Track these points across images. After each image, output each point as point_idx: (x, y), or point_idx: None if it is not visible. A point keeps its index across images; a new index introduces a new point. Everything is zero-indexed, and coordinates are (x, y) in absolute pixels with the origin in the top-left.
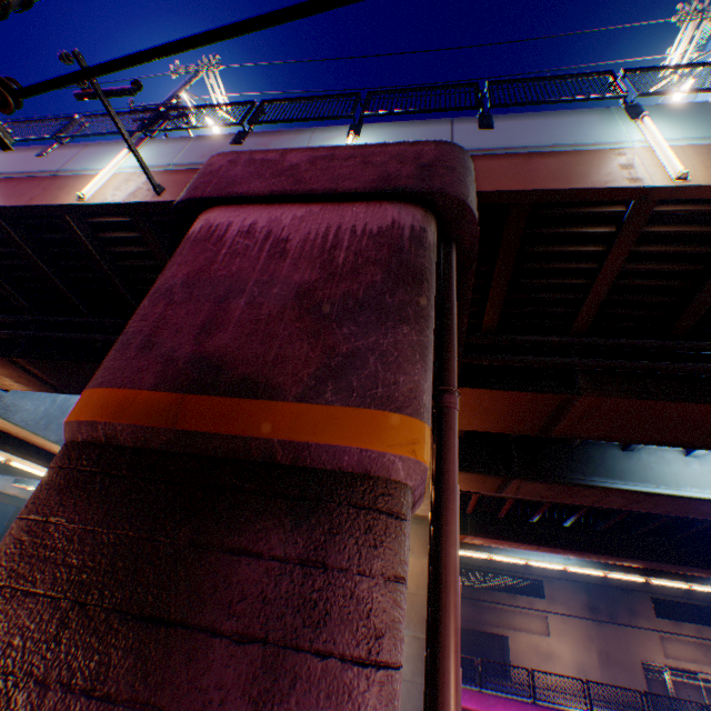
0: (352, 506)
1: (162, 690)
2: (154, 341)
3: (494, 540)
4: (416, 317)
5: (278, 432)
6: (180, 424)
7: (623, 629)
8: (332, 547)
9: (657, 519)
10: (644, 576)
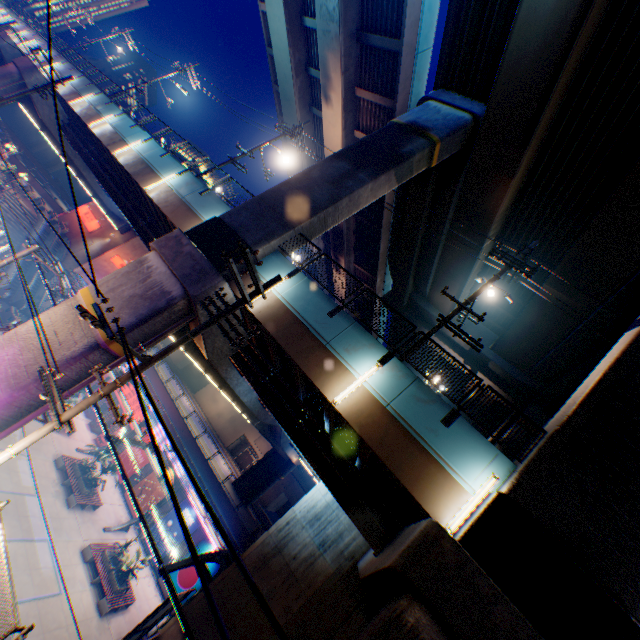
0: None
1: None
2: None
3: None
4: None
5: None
6: None
7: None
8: None
9: None
10: None
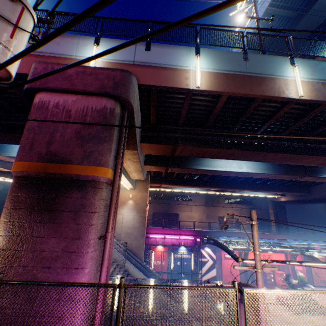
0: (91, 187)
1: (56, 220)
2: (34, 147)
3: (171, 185)
4: (109, 140)
5: (73, 172)
6: (48, 171)
7: (215, 208)
8: (87, 195)
9: (221, 175)
10: (219, 192)
